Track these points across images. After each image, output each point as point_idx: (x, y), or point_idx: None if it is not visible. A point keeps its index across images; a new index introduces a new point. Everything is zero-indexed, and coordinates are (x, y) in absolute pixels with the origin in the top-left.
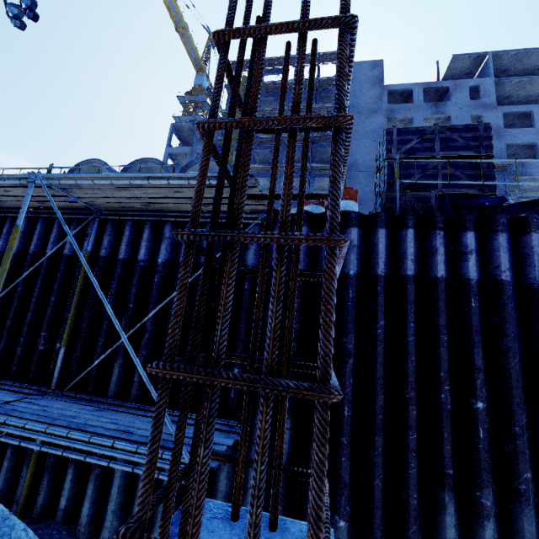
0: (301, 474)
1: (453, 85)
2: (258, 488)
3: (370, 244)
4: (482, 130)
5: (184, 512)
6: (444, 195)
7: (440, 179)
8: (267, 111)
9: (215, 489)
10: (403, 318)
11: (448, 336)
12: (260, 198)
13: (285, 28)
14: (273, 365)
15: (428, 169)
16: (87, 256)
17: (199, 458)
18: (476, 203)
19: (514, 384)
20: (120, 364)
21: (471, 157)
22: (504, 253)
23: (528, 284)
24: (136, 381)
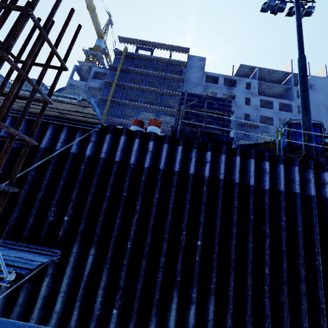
0: None
1: (238, 79)
2: None
3: (159, 152)
4: (228, 102)
5: None
6: (205, 132)
7: (204, 123)
8: (137, 71)
9: (37, 294)
10: (169, 194)
11: (190, 205)
12: None
13: None
14: None
15: (199, 117)
16: None
17: None
18: (219, 138)
19: (217, 232)
20: None
21: (221, 115)
22: (223, 165)
23: (231, 181)
24: None
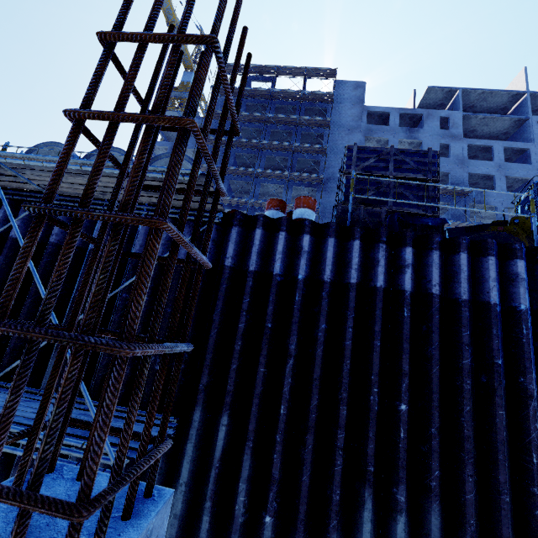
0: (149, 439)
1: (426, 114)
2: (50, 428)
3: (320, 251)
4: (431, 156)
5: (20, 467)
6: (393, 212)
7: (391, 197)
8: (252, 116)
9: None
10: (343, 323)
11: (381, 342)
12: (156, 189)
13: (158, 38)
14: (86, 325)
15: (381, 187)
16: None
17: (5, 403)
18: (420, 222)
19: (434, 389)
20: None
21: (420, 180)
22: (436, 269)
23: (454, 298)
24: None
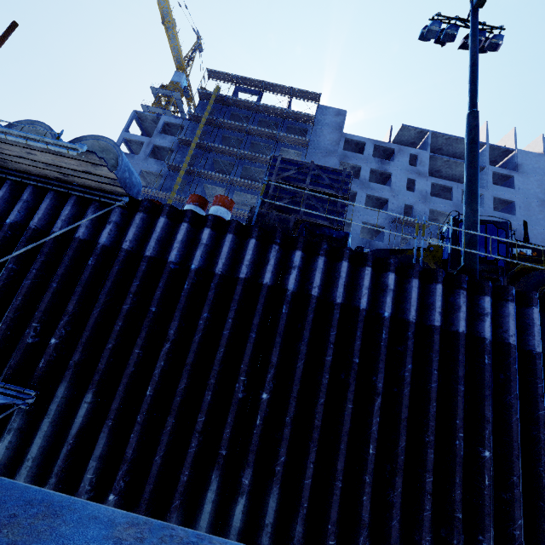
0: None
1: (398, 149)
2: None
3: (218, 246)
4: (345, 176)
5: None
6: (304, 222)
7: (303, 207)
8: (234, 125)
9: None
10: (226, 314)
11: (257, 334)
12: None
13: None
14: None
15: (296, 197)
16: None
17: None
18: (326, 233)
19: (296, 381)
20: None
21: (332, 196)
22: (319, 273)
23: (331, 301)
24: None
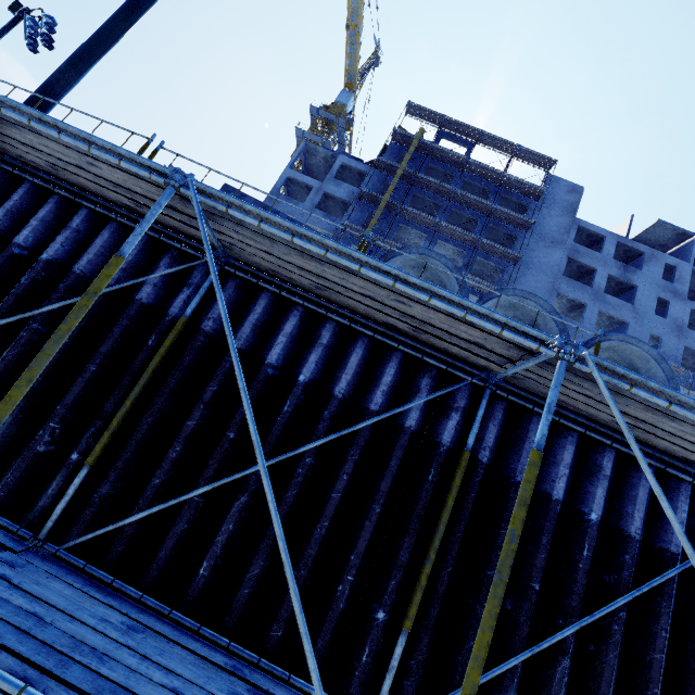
0: None
1: (650, 253)
2: None
3: None
4: None
5: None
6: None
7: None
8: (435, 184)
9: None
10: None
11: None
12: None
13: None
14: None
15: None
16: (467, 458)
17: None
18: None
19: None
20: None
21: None
22: None
23: None
24: None
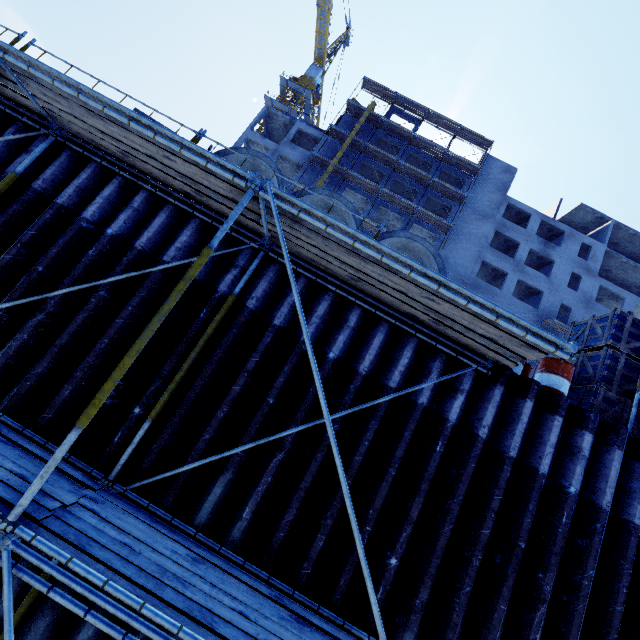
0: None
1: (569, 233)
2: None
3: (596, 460)
4: None
5: None
6: None
7: None
8: (381, 154)
9: None
10: (614, 576)
11: None
12: None
13: None
14: None
15: None
16: (231, 299)
17: None
18: None
19: None
20: (228, 481)
21: None
22: None
23: None
24: (245, 519)
